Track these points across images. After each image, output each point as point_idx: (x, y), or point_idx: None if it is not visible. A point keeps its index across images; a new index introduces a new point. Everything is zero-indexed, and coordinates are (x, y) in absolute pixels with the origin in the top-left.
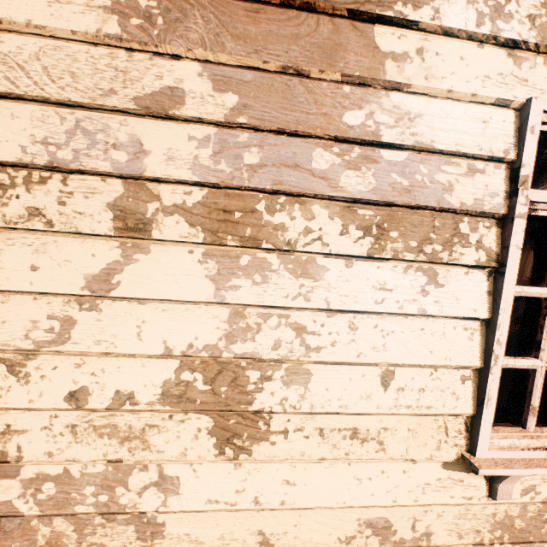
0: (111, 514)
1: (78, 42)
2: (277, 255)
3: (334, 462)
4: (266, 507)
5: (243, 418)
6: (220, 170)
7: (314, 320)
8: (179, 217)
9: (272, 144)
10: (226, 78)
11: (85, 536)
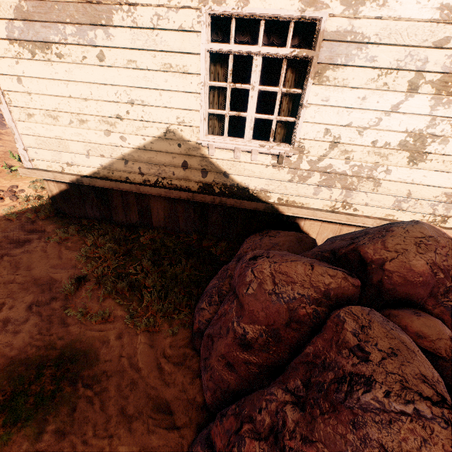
0: (370, 177)
1: (421, 22)
2: None
3: (442, 172)
4: (414, 182)
5: (419, 154)
6: (451, 67)
7: None
8: (429, 85)
9: None
10: None
11: (359, 183)
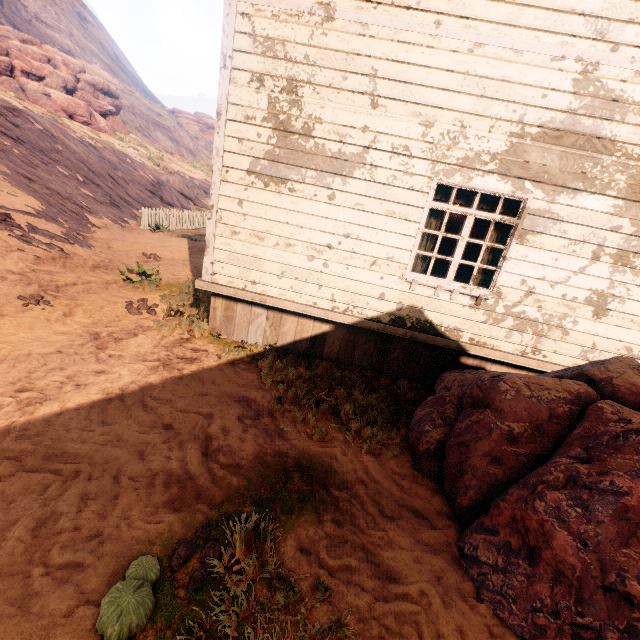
0: (559, 326)
1: (600, 213)
2: (629, 269)
3: (622, 328)
4: (598, 334)
5: (601, 310)
6: (623, 246)
7: (633, 288)
8: (607, 256)
9: (639, 241)
10: (635, 223)
11: (549, 330)
